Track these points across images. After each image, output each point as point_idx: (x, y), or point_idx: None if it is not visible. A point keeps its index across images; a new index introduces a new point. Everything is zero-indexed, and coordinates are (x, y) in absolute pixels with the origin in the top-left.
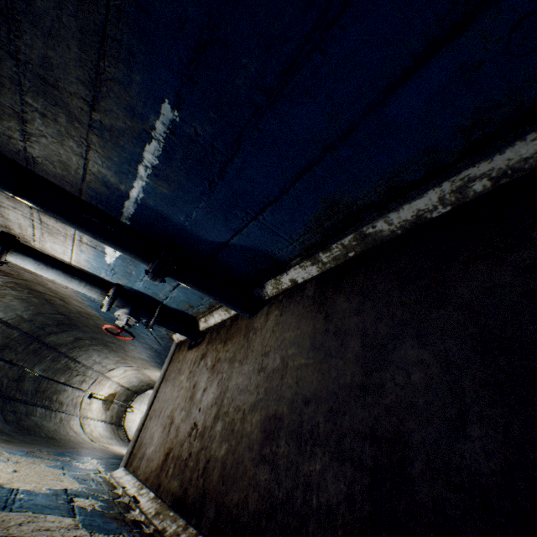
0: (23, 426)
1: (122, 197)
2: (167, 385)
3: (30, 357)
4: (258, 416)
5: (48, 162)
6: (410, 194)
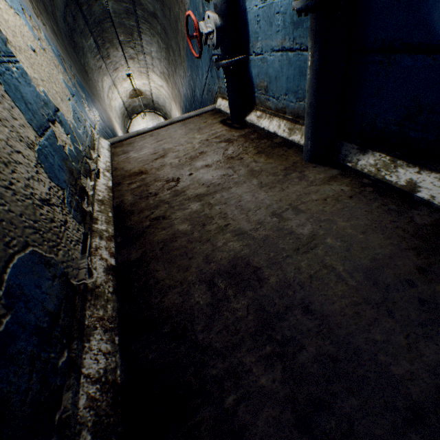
0: (73, 37)
1: None
2: (181, 128)
3: None
4: (237, 246)
5: None
6: None
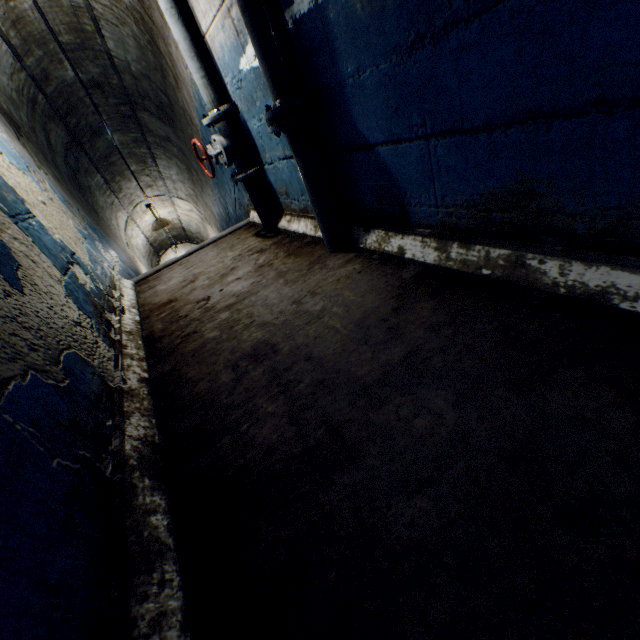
0: (77, 179)
1: None
2: (213, 250)
3: (116, 119)
4: (260, 334)
5: None
6: (628, 258)
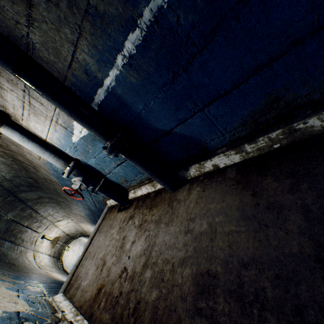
0: None
1: (96, 85)
2: (100, 235)
3: (6, 206)
4: (188, 270)
5: (44, 48)
6: None
